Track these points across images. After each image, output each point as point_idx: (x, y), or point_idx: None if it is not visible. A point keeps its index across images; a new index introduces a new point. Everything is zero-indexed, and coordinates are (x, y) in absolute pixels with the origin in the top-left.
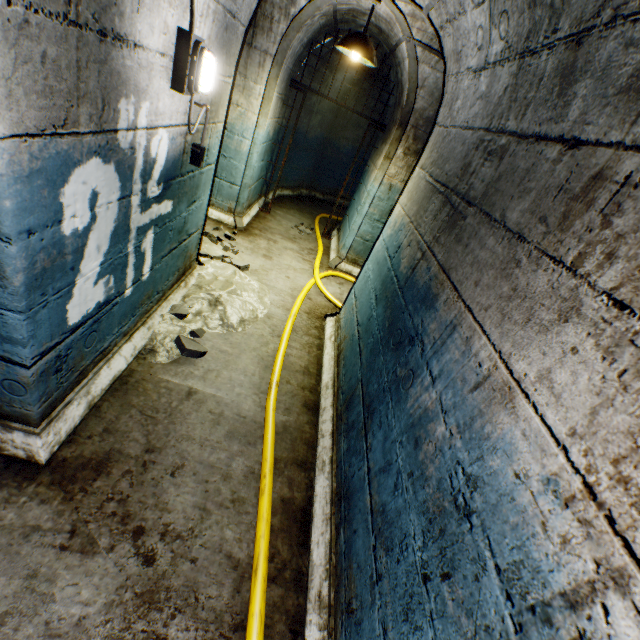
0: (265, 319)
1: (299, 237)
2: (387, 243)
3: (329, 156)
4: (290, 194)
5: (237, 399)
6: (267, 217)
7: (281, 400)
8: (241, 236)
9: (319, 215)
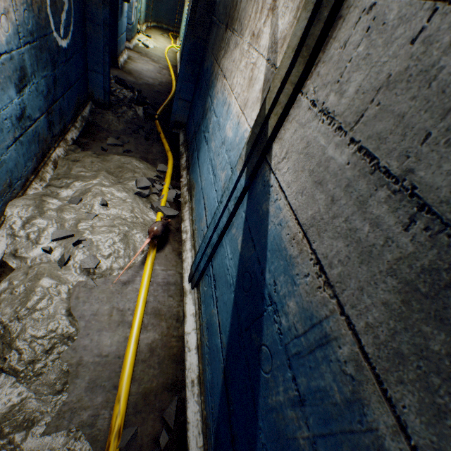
0: (160, 49)
1: (164, 38)
2: (186, 17)
3: (170, 4)
4: (156, 25)
5: (159, 55)
6: (150, 31)
7: (168, 58)
8: (144, 33)
9: (170, 33)
